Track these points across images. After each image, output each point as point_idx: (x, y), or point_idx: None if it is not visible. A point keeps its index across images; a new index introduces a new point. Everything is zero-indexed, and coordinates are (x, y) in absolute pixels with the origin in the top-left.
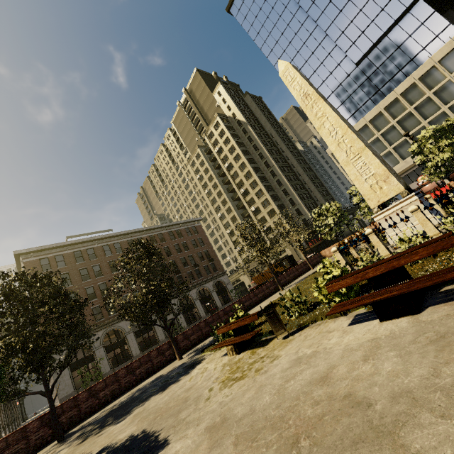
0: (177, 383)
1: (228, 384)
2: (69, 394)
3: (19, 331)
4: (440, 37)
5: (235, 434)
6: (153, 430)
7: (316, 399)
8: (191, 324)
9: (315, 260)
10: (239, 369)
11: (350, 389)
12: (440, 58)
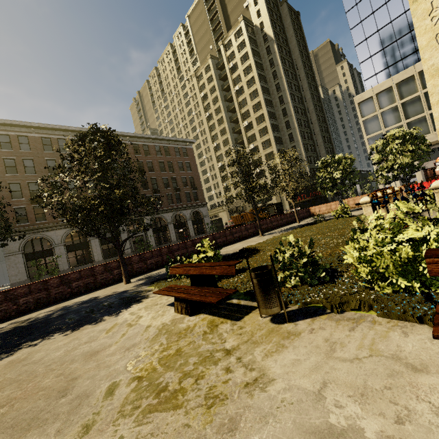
0: (94, 326)
1: (142, 399)
2: (21, 281)
3: None
4: None
5: None
6: None
7: None
8: (160, 245)
9: (302, 215)
10: (178, 361)
11: None
12: None
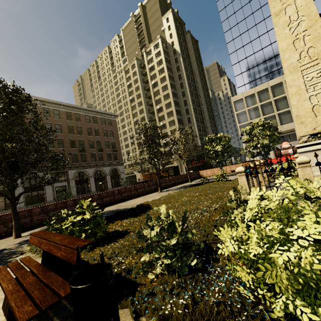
0: None
1: None
2: None
3: None
4: None
5: None
6: None
7: None
8: (81, 194)
9: (193, 176)
10: None
11: None
12: None
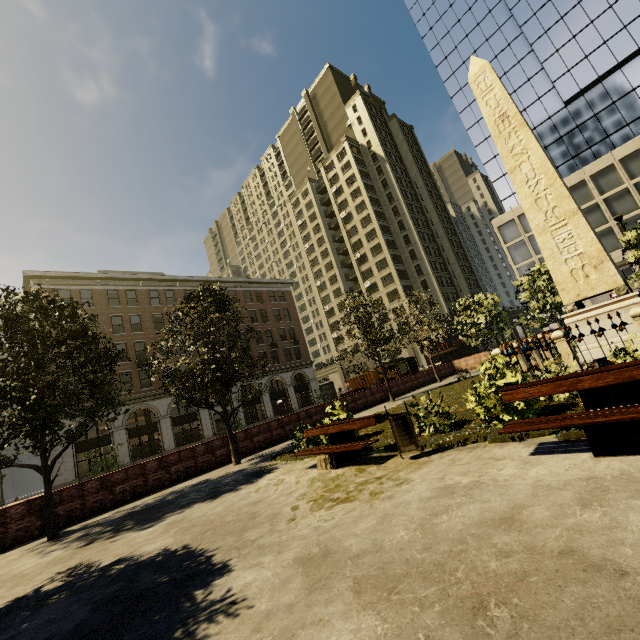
0: (236, 492)
1: (324, 504)
2: (68, 482)
3: (19, 374)
4: None
5: (353, 576)
6: (202, 547)
7: (502, 547)
8: (252, 424)
9: (444, 371)
10: (340, 488)
11: (568, 542)
12: None
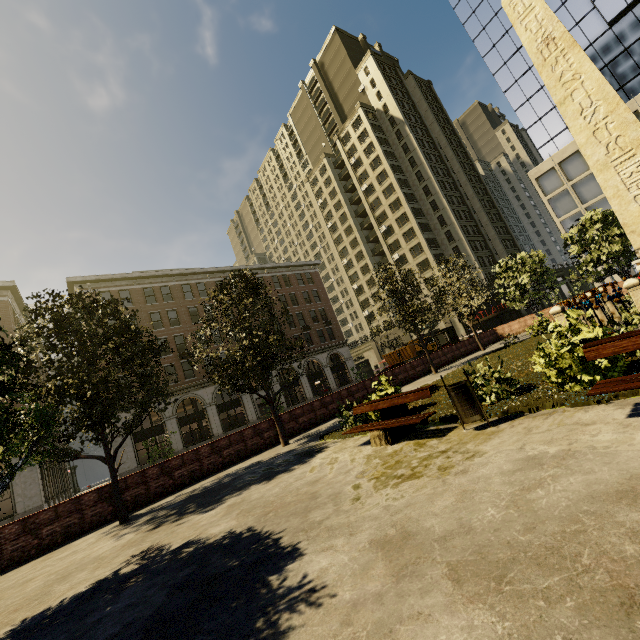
0: (290, 473)
1: (388, 482)
2: (131, 470)
3: (74, 372)
4: None
5: (446, 562)
6: (267, 530)
7: (634, 527)
8: (293, 406)
9: (486, 339)
10: (402, 465)
11: None
12: None
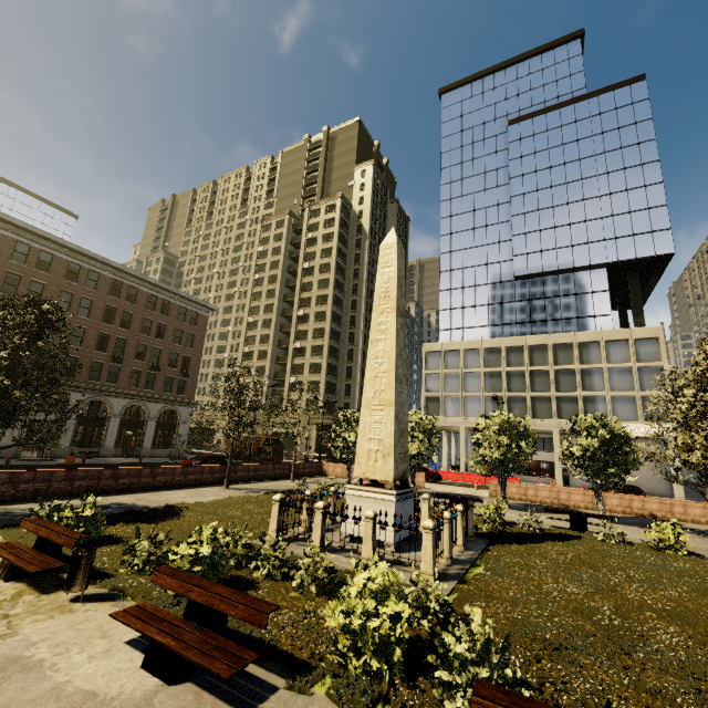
0: None
1: None
2: None
3: None
4: (597, 320)
5: None
6: None
7: None
8: (79, 448)
9: (309, 469)
10: None
11: None
12: (582, 340)
